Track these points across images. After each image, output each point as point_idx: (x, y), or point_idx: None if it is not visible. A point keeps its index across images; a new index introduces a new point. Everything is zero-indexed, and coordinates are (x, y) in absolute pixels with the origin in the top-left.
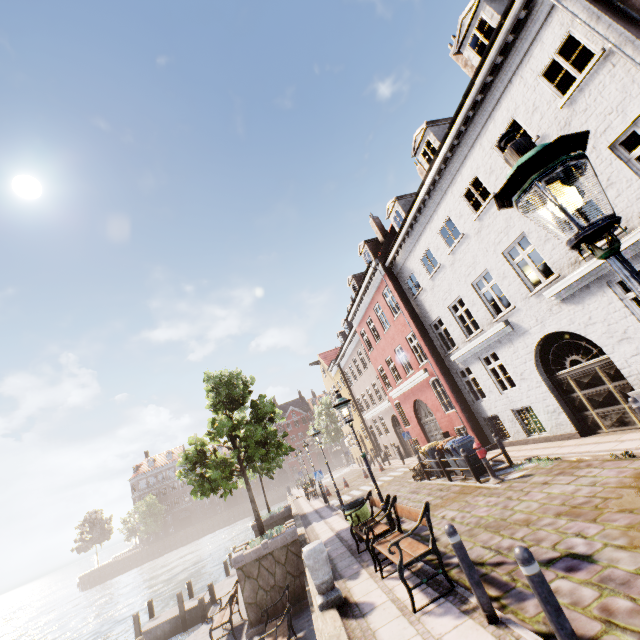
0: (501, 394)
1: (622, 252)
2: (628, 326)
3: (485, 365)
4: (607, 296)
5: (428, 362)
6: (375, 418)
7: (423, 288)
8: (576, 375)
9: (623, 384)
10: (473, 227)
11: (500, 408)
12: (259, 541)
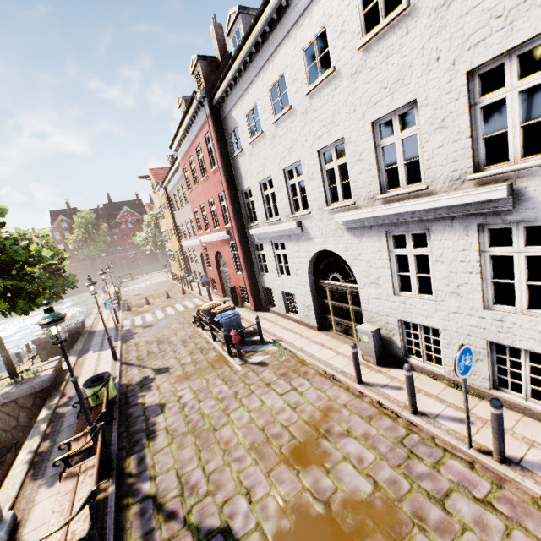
0: (279, 277)
1: (412, 211)
2: (383, 275)
3: (274, 249)
4: (381, 243)
5: (232, 226)
6: (190, 248)
7: (243, 150)
8: (333, 289)
9: (359, 310)
10: (302, 103)
11: (275, 286)
12: (3, 387)
